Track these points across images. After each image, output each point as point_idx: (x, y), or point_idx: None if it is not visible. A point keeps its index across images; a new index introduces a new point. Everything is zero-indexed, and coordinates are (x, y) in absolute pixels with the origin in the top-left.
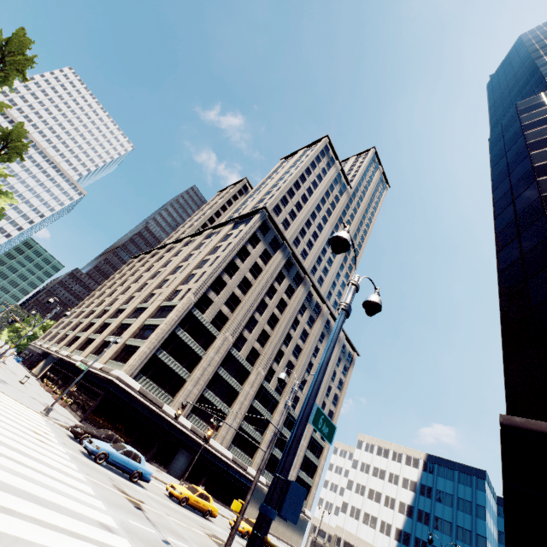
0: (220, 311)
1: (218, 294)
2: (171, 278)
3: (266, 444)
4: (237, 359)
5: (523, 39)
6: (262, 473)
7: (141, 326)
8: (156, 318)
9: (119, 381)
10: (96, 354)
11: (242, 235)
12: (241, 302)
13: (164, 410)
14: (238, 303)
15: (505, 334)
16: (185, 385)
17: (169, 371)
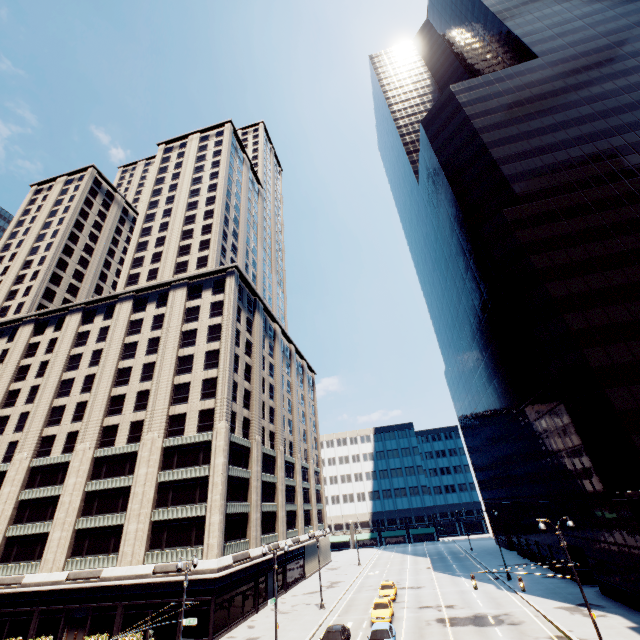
0: (243, 417)
1: (236, 401)
2: (127, 393)
3: (300, 508)
4: (266, 454)
5: (458, 98)
6: (304, 531)
7: (157, 487)
8: (177, 466)
9: (220, 572)
10: (82, 554)
11: (232, 316)
12: (251, 393)
13: (252, 557)
14: (249, 397)
15: (579, 428)
16: (250, 517)
17: (236, 517)
